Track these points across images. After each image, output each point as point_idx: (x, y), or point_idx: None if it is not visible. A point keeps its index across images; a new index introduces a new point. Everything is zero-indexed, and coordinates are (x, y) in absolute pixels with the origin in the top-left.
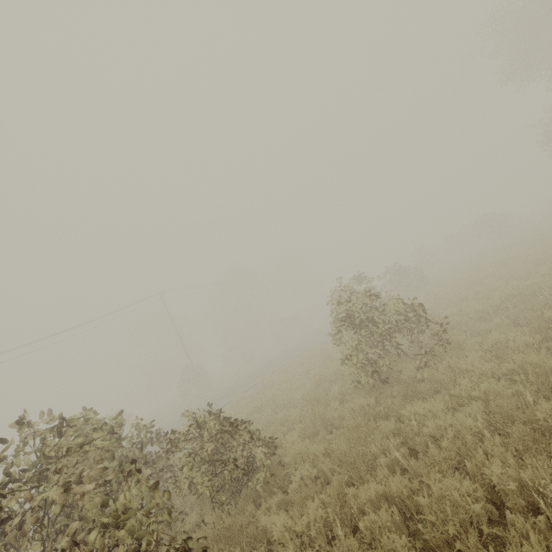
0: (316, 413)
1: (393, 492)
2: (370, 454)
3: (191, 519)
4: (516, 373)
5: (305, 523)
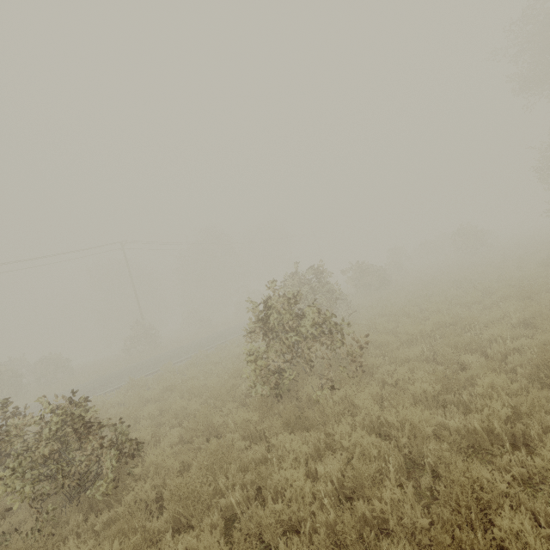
0: (204, 415)
1: None
2: (208, 492)
3: (15, 518)
4: (395, 427)
5: None
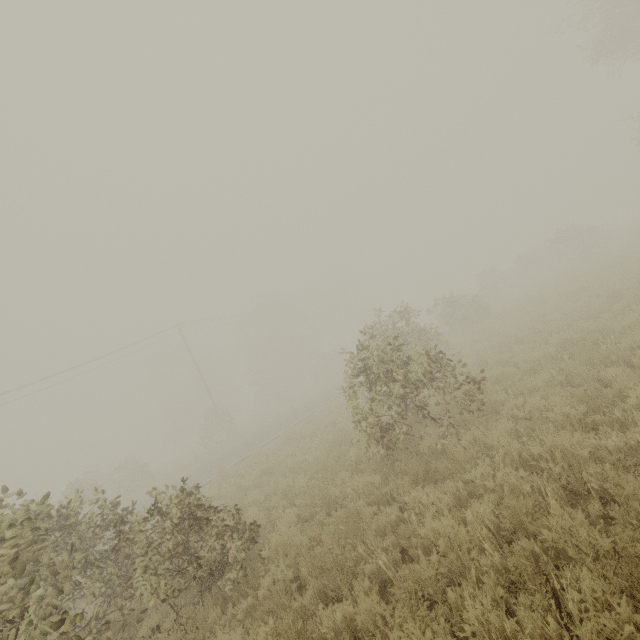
0: (318, 488)
1: (361, 620)
2: (351, 559)
3: (151, 621)
4: (543, 459)
5: None
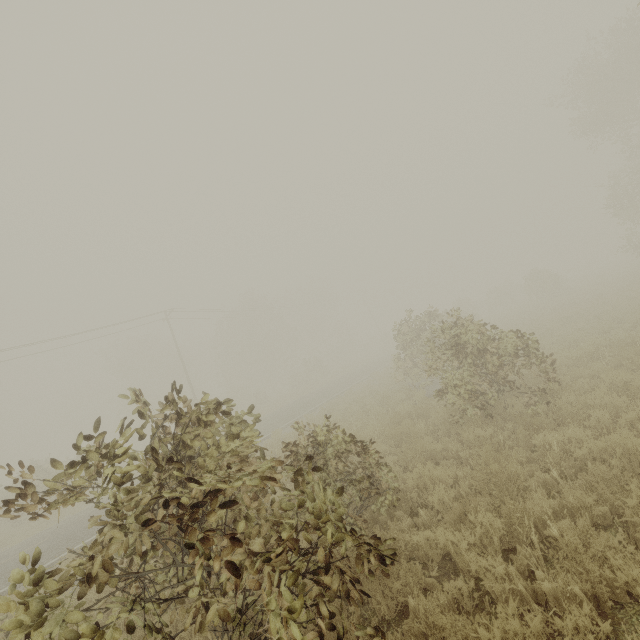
0: (417, 444)
1: (571, 504)
2: (522, 474)
3: (301, 544)
4: None
5: (478, 534)
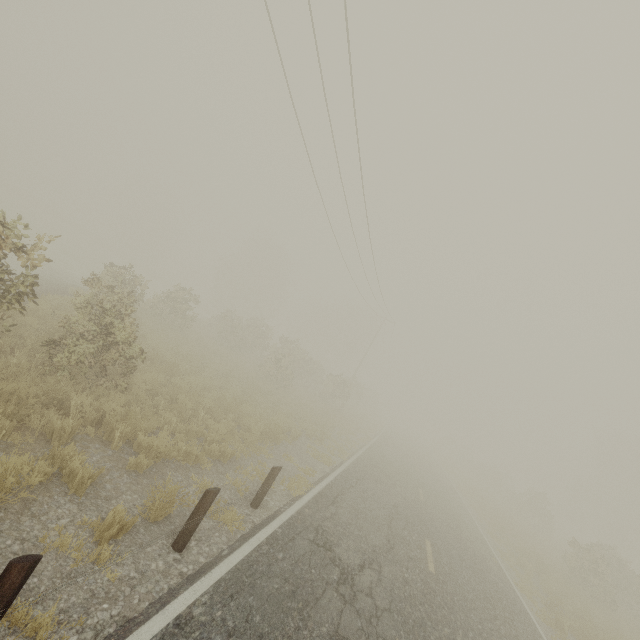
0: None
1: None
2: None
3: None
4: None
5: None
